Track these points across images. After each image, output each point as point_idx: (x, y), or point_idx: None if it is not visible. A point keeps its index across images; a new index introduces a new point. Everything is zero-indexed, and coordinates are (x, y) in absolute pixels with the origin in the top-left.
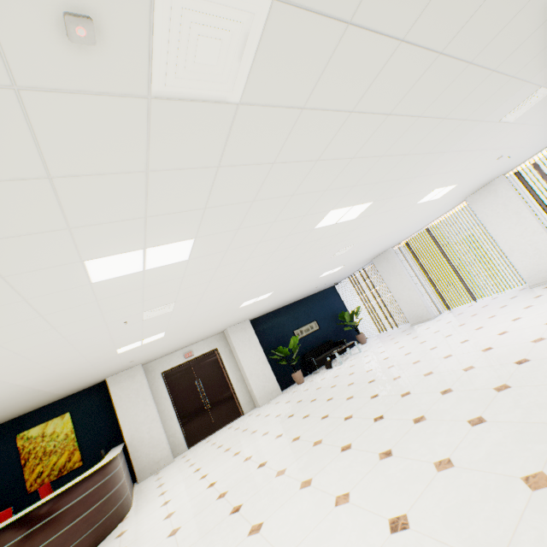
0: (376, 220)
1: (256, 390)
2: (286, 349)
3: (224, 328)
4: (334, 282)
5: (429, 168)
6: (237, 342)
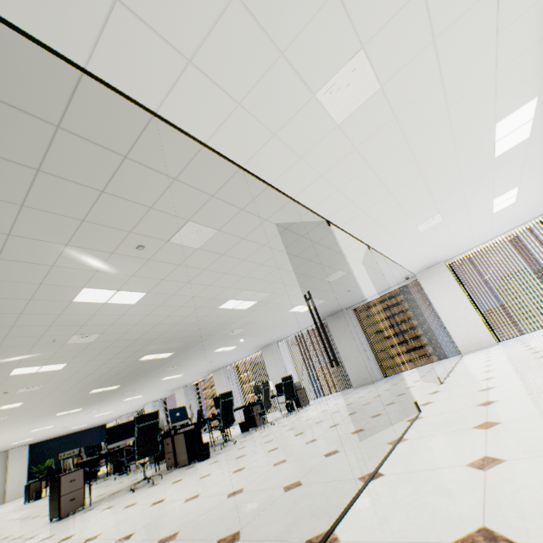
0: (73, 422)
1: (10, 491)
2: (43, 466)
3: (8, 449)
4: (102, 423)
5: (74, 418)
6: (13, 458)
